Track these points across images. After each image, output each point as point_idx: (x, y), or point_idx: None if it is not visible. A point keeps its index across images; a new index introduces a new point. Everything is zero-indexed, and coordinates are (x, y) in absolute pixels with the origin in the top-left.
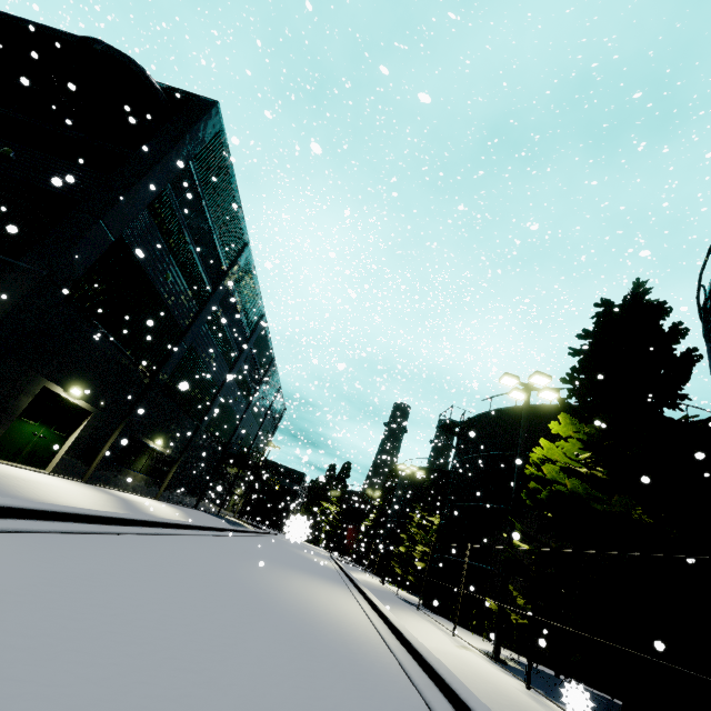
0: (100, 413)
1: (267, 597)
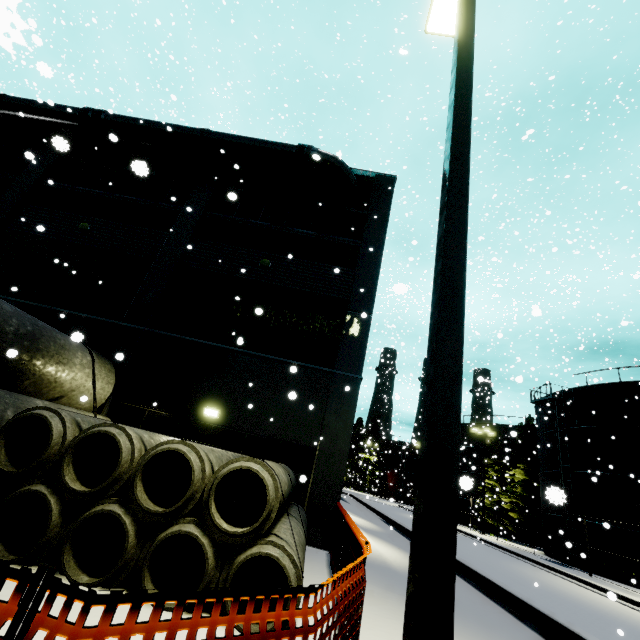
0: None
1: None
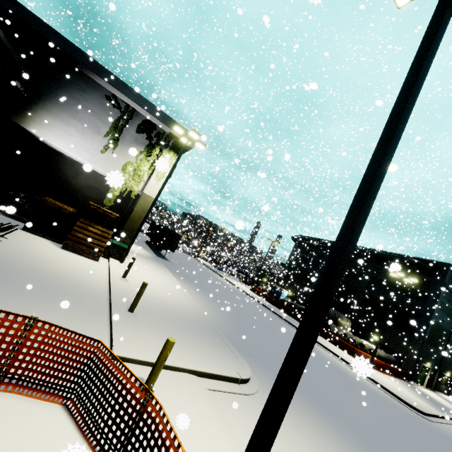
0: (432, 368)
1: None
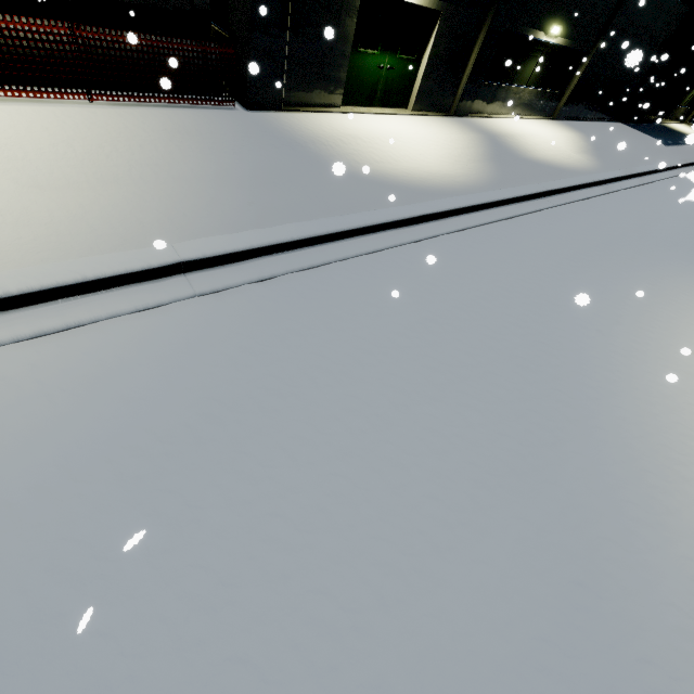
0: (452, 9)
1: (595, 394)
